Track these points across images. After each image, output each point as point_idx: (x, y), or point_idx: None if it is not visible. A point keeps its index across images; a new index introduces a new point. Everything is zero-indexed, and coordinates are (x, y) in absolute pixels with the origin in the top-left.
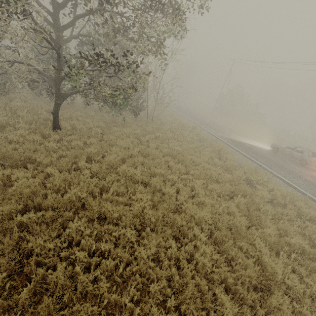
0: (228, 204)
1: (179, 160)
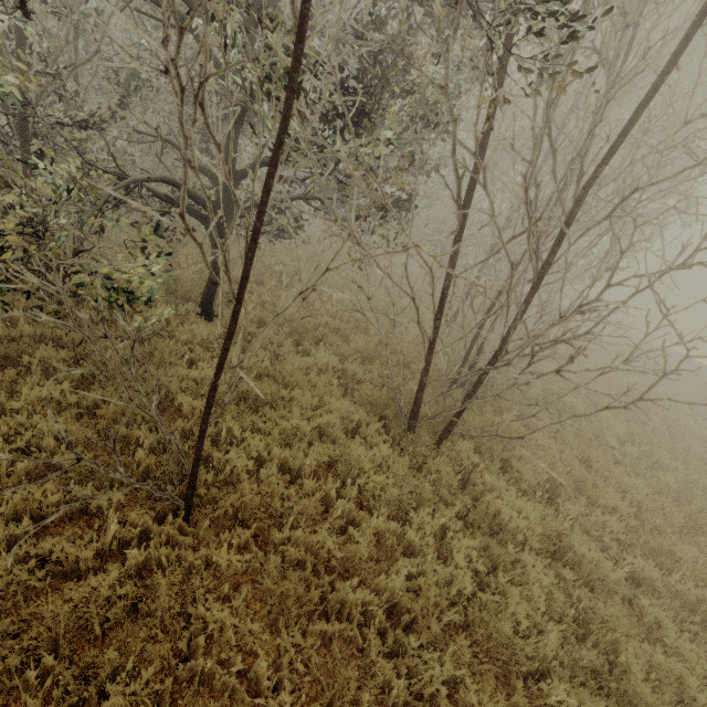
0: (679, 386)
1: (618, 349)
